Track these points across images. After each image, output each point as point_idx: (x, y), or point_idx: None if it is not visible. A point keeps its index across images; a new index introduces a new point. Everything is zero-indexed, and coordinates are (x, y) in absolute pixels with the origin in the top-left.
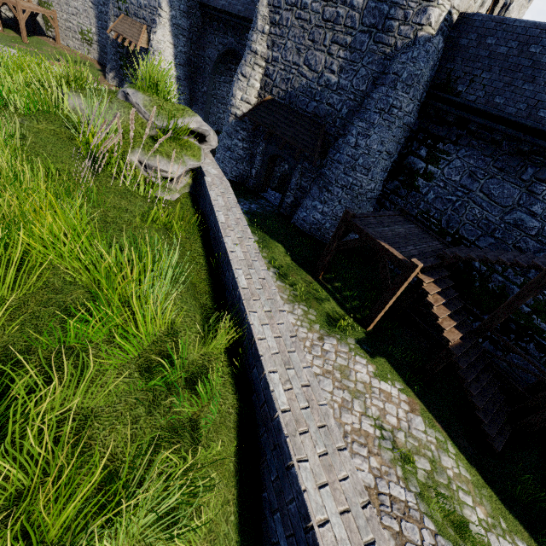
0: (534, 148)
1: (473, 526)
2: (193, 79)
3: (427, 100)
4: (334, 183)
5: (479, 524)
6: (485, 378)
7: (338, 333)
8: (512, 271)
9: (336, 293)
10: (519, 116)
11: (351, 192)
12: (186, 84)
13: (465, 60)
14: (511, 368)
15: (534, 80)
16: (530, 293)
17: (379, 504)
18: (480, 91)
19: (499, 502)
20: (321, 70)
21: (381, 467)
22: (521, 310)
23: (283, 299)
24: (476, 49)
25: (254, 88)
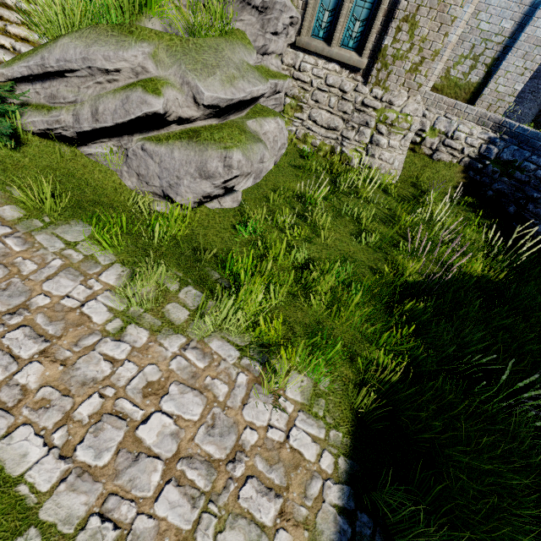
0: None
1: None
2: None
3: None
4: None
5: None
6: None
7: None
8: None
9: None
10: None
11: None
12: None
13: None
14: None
15: None
16: None
17: None
18: None
19: None
20: None
21: None
22: None
23: None
24: None
25: None
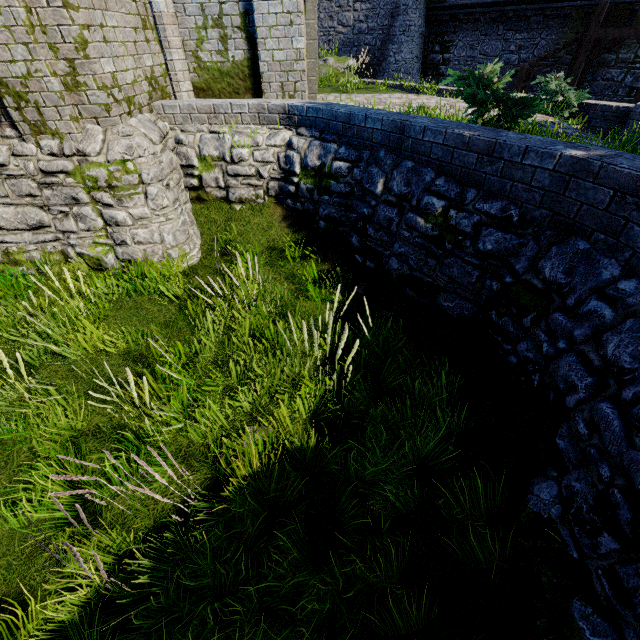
0: (498, 14)
1: None
2: None
3: (427, 13)
4: None
5: None
6: None
7: None
8: None
9: None
10: None
11: None
12: None
13: None
14: None
15: None
16: (518, 86)
17: None
18: None
19: None
20: (352, 24)
21: None
22: None
23: None
24: None
25: None
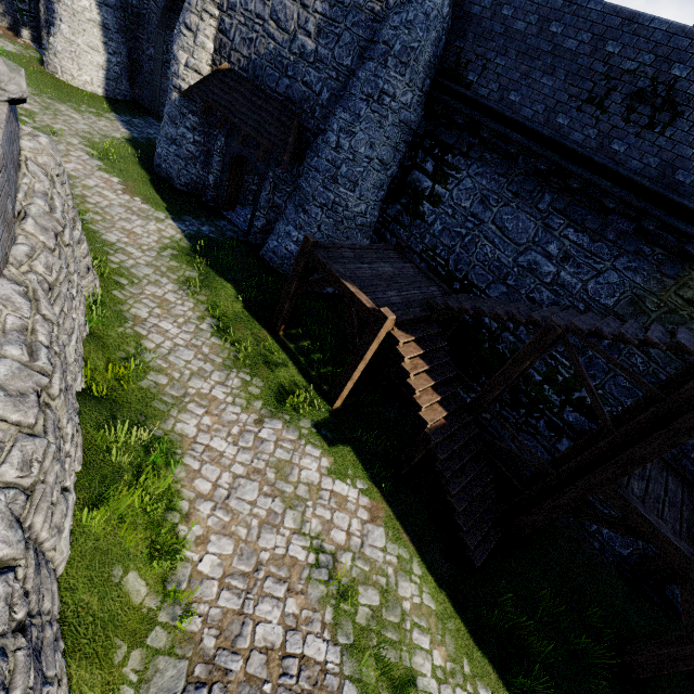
0: (553, 168)
1: (422, 680)
2: (133, 34)
3: (434, 91)
4: (312, 201)
5: (433, 674)
6: (473, 469)
7: (288, 412)
8: (524, 329)
9: (300, 355)
10: (536, 121)
11: (333, 214)
12: (121, 40)
13: (477, 37)
14: (520, 450)
15: (554, 72)
16: (527, 357)
17: (279, 675)
18: (494, 83)
19: (468, 635)
20: (293, 29)
21: (302, 611)
22: (533, 379)
23: (214, 364)
24: (490, 22)
25: (205, 49)
